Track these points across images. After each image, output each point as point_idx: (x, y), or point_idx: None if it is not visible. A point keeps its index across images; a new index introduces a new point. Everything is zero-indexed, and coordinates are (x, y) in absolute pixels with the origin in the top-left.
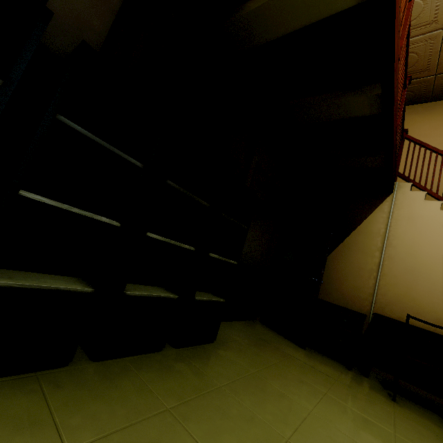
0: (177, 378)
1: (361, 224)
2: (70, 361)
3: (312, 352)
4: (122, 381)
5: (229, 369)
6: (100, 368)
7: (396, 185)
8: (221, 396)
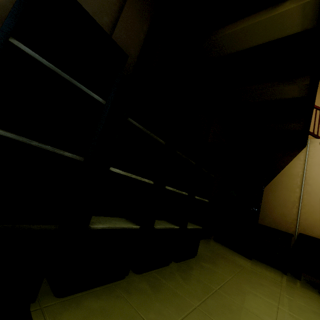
0: (189, 285)
1: (284, 169)
2: (128, 275)
3: (256, 262)
4: (160, 288)
5: (214, 276)
6: (143, 279)
7: (308, 141)
8: (221, 296)
